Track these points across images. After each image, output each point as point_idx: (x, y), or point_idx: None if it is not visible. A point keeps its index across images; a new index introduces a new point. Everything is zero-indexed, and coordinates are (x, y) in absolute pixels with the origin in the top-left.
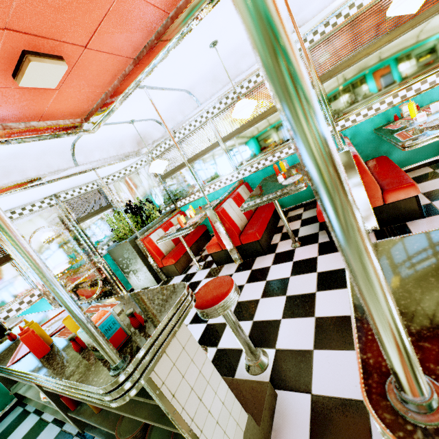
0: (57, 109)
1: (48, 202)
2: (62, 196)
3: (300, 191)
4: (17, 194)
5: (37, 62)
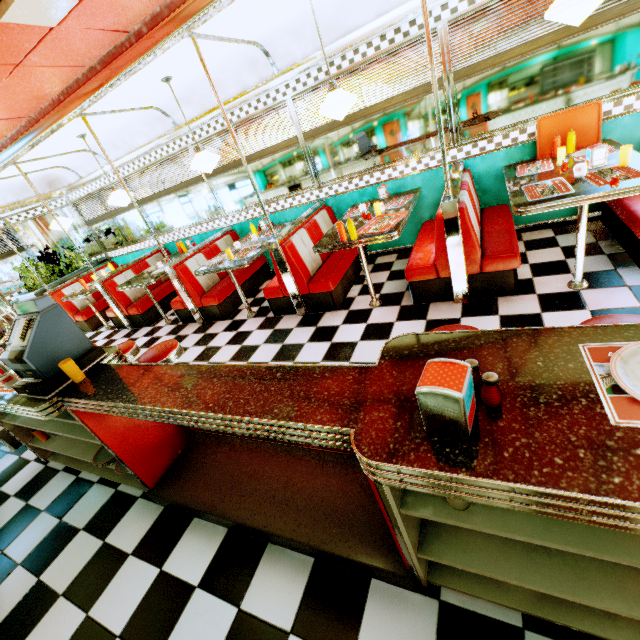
0: None
1: None
2: None
3: None
4: None
5: None
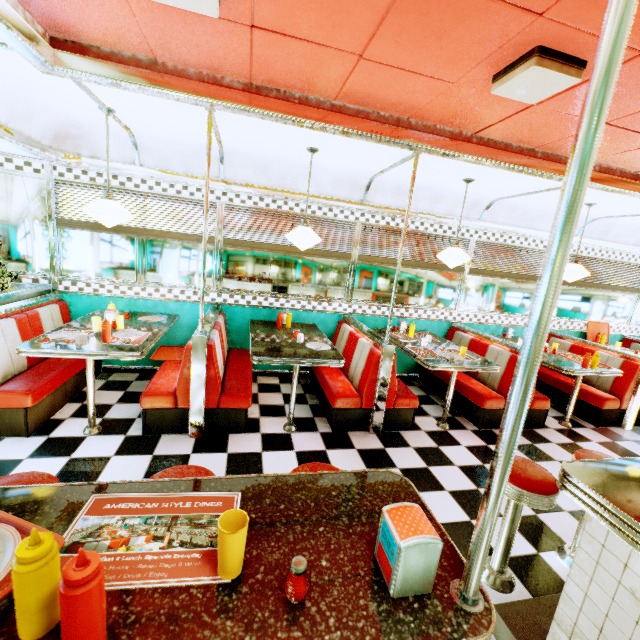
0: None
1: None
2: None
3: None
4: None
5: None
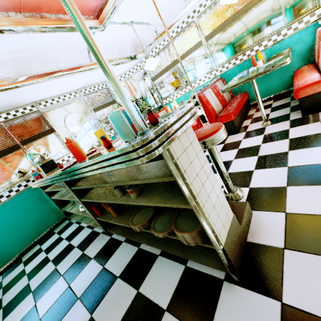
0: (76, 1)
1: (74, 95)
2: (82, 91)
3: (272, 84)
4: (54, 82)
5: None
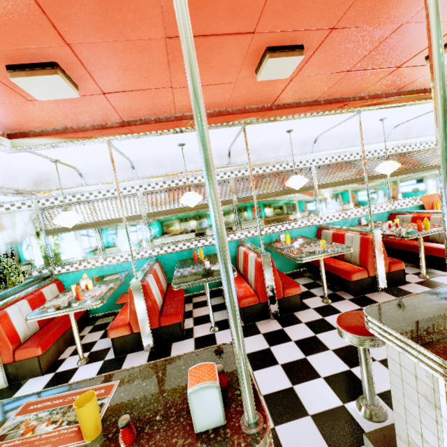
0: None
1: None
2: None
3: None
4: None
5: (61, 78)
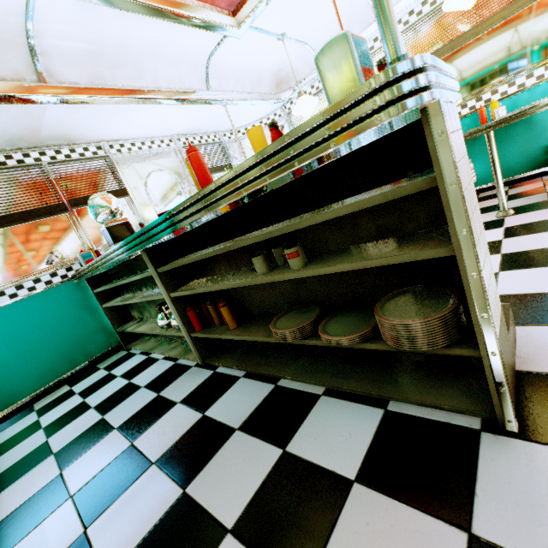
0: None
1: (167, 143)
2: (181, 140)
3: (508, 159)
4: (144, 110)
5: None
